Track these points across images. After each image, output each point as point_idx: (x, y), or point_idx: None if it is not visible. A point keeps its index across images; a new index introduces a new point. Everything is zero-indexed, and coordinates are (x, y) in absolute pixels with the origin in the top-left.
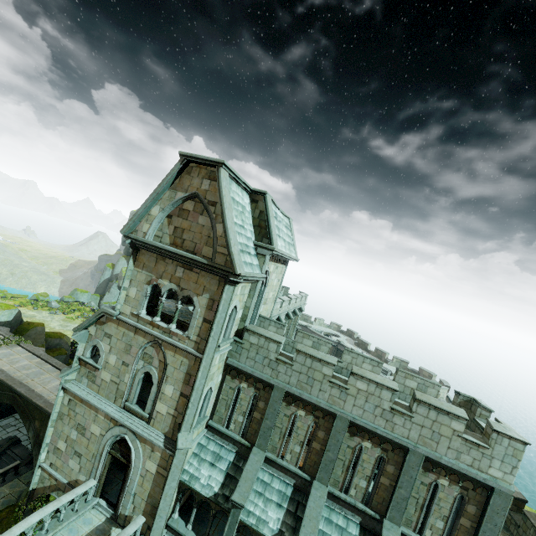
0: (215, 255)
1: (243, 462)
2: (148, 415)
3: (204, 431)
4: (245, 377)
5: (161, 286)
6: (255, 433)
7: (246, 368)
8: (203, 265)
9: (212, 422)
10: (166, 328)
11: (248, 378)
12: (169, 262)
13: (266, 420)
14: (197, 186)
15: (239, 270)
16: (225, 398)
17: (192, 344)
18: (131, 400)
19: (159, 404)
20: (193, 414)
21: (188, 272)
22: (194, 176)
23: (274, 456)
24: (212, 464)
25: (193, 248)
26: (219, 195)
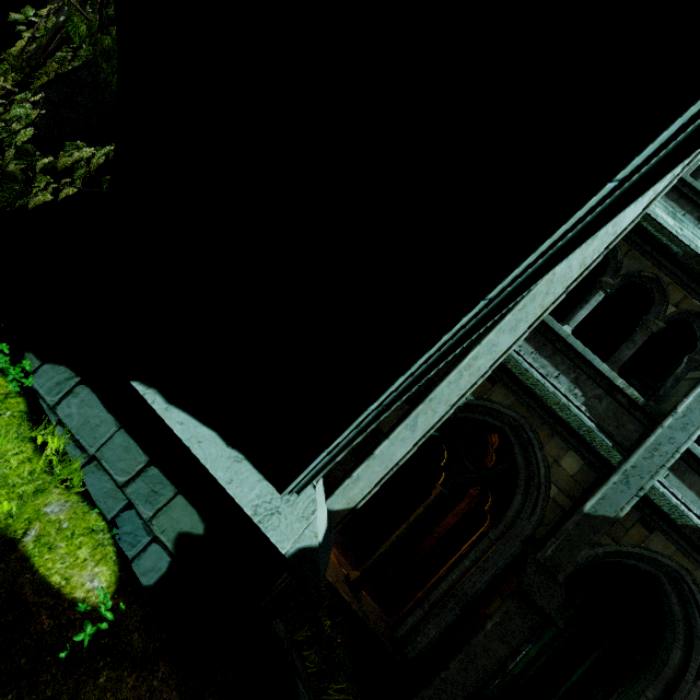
0: None
1: None
2: None
3: None
4: None
5: None
6: None
7: None
8: None
9: None
10: None
11: None
12: None
13: None
14: None
15: None
16: None
17: None
18: None
19: None
20: None
21: None
22: None
23: None
24: (671, 216)
25: None
26: None
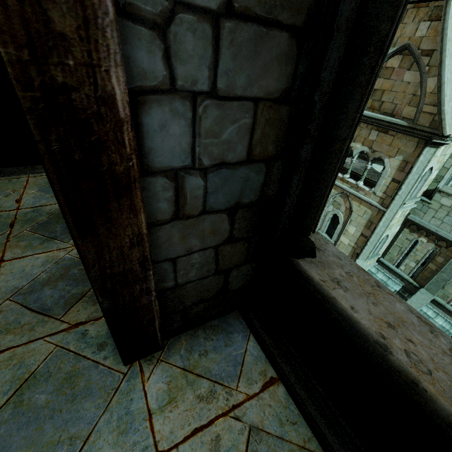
0: (419, 116)
1: (407, 295)
2: (334, 242)
3: (375, 264)
4: (426, 233)
5: (353, 149)
6: (426, 279)
7: (429, 226)
8: (402, 128)
9: (383, 259)
10: (354, 184)
11: (429, 235)
12: (363, 126)
13: (442, 273)
14: (409, 35)
15: (448, 131)
16: (399, 245)
17: (376, 199)
18: (322, 230)
19: (342, 237)
20: (370, 250)
21: (381, 135)
22: (408, 22)
23: (443, 302)
24: None
25: (392, 110)
26: (441, 40)
